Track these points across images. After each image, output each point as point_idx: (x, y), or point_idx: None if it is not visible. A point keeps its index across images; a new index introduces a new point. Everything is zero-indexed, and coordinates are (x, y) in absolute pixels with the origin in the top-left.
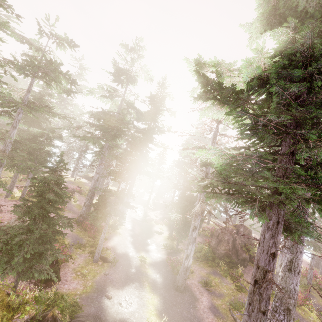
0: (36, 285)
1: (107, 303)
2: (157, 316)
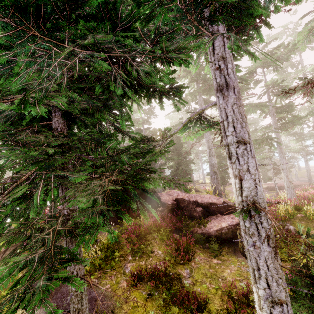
0: None
1: None
2: None
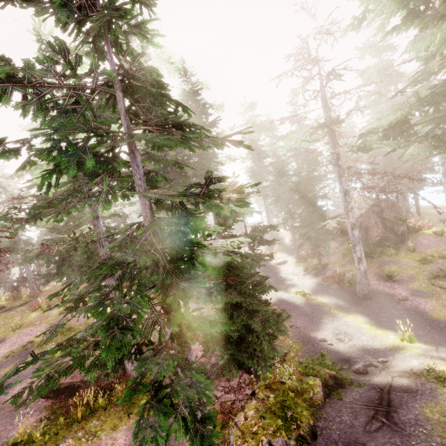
0: (250, 373)
1: (330, 346)
2: (379, 329)
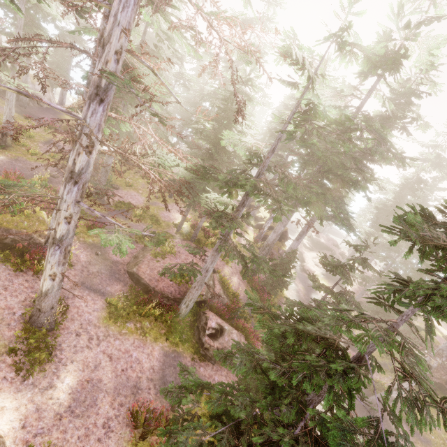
0: None
1: None
2: None
